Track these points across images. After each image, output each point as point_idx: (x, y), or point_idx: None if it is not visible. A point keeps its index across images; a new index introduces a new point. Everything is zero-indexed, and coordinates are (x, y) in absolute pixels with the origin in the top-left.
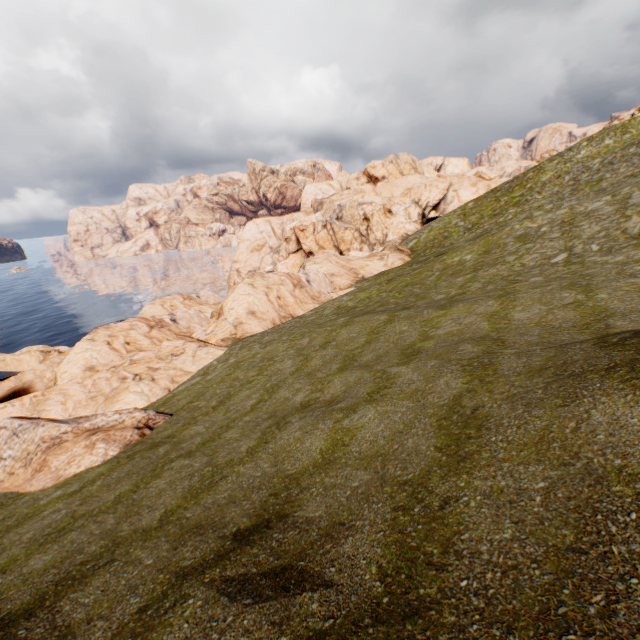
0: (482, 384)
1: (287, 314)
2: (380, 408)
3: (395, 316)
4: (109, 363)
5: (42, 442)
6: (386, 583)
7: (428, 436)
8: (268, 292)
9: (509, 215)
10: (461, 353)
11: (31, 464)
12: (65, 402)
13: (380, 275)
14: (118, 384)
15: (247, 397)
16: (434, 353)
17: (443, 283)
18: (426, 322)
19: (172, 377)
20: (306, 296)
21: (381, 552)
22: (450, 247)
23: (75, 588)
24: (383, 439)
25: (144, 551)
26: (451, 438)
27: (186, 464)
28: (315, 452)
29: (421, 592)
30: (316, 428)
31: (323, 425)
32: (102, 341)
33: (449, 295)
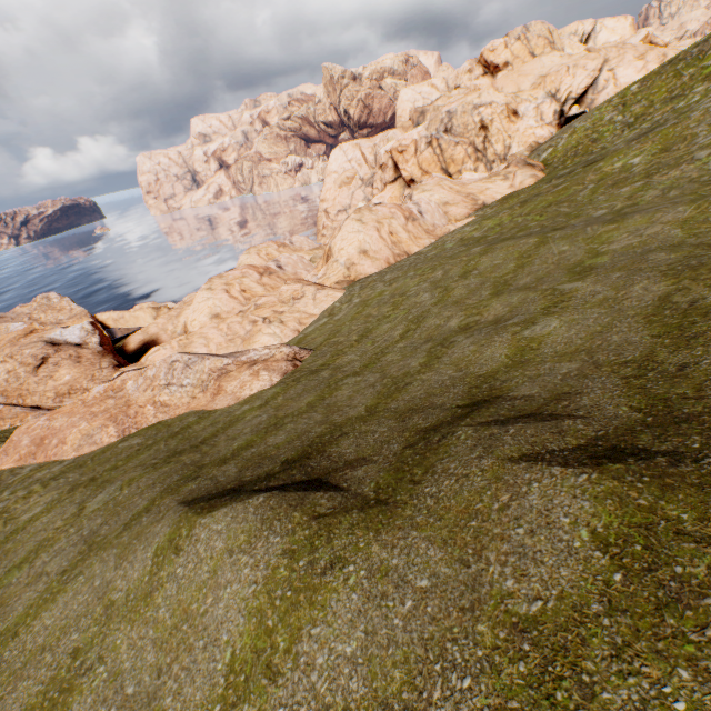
0: (696, 282)
1: (401, 252)
2: (564, 318)
3: (548, 237)
4: (231, 311)
5: (212, 372)
6: (644, 412)
7: (637, 331)
8: (379, 228)
9: (695, 96)
10: (653, 262)
11: (208, 390)
12: (207, 345)
13: (507, 199)
14: (250, 327)
15: (390, 329)
16: (615, 266)
17: (601, 197)
18: (592, 239)
19: (298, 320)
20: (420, 230)
21: (626, 400)
22: (602, 153)
23: (329, 446)
24: (580, 340)
25: (371, 426)
26: (669, 327)
27: (359, 380)
28: (500, 358)
29: (685, 411)
30: (492, 341)
31: (500, 338)
32: (220, 289)
33: (613, 209)
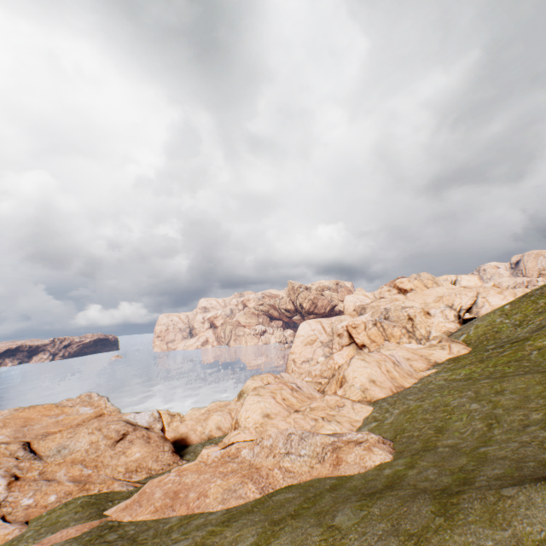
0: None
1: (398, 384)
2: None
3: None
4: (278, 412)
5: (325, 445)
6: None
7: None
8: (379, 366)
9: None
10: None
11: (325, 460)
12: None
13: (456, 359)
14: (314, 422)
15: (466, 424)
16: None
17: None
18: None
19: (349, 421)
20: (403, 372)
21: None
22: (512, 338)
23: None
24: None
25: None
26: None
27: (498, 447)
28: None
29: None
30: None
31: None
32: (269, 395)
33: None
